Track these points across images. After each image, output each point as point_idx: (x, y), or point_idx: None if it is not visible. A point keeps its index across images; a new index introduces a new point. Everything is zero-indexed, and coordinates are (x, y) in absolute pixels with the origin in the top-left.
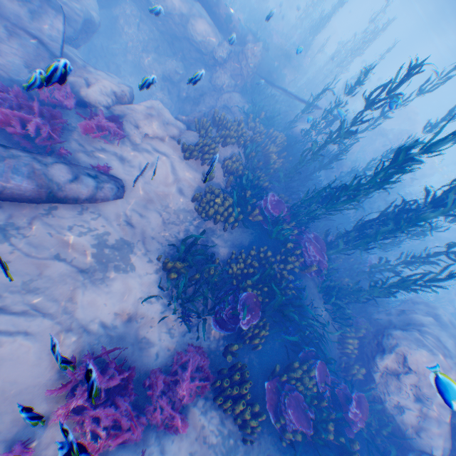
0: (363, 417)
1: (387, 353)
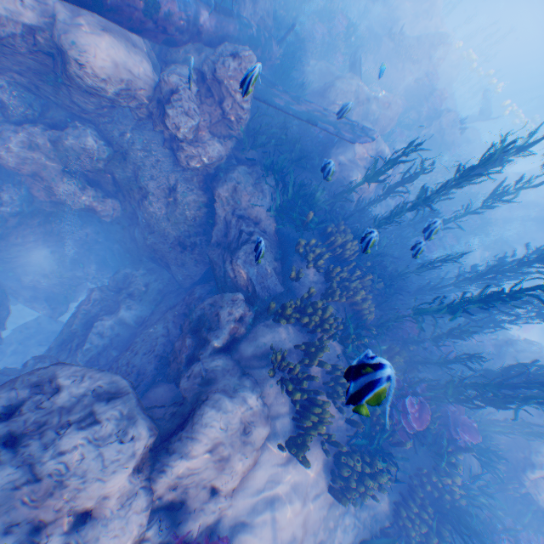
0: None
1: (537, 468)
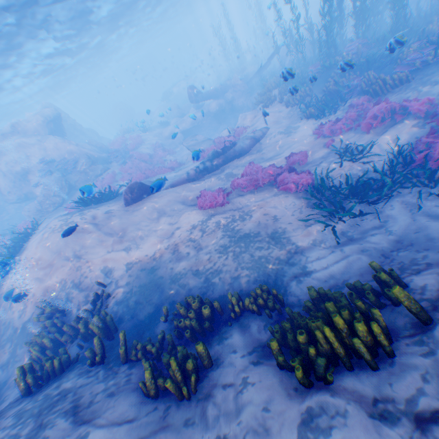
0: None
1: None
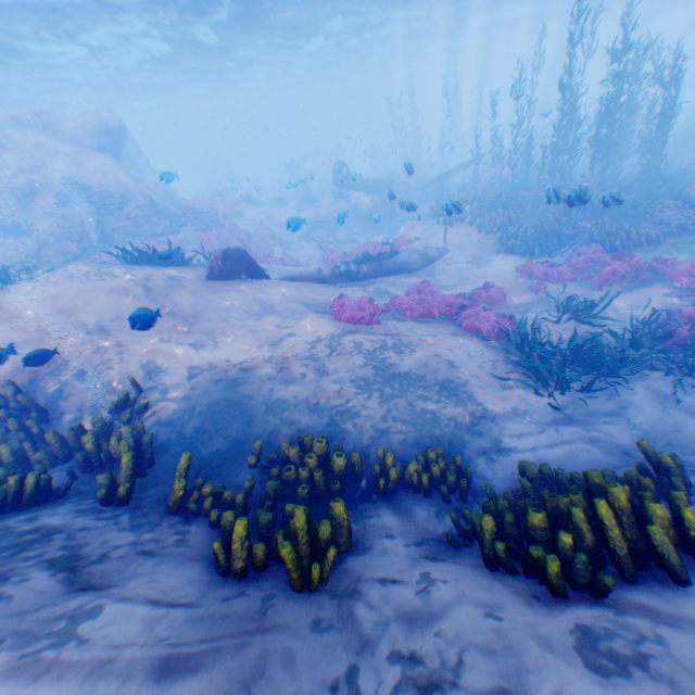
0: None
1: None
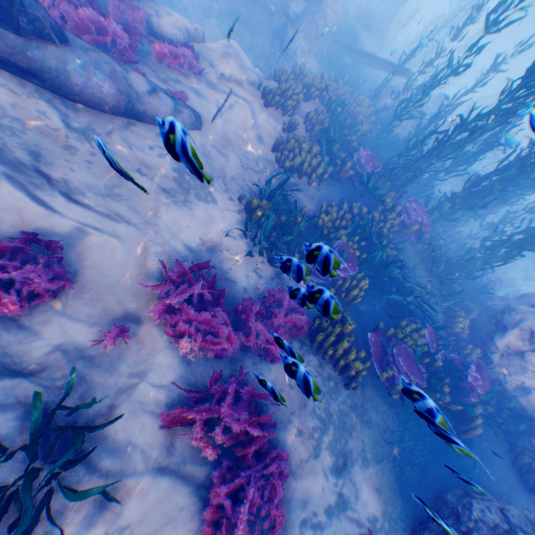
0: (483, 386)
1: (508, 328)
